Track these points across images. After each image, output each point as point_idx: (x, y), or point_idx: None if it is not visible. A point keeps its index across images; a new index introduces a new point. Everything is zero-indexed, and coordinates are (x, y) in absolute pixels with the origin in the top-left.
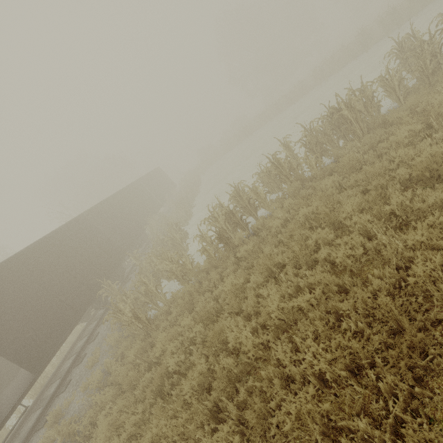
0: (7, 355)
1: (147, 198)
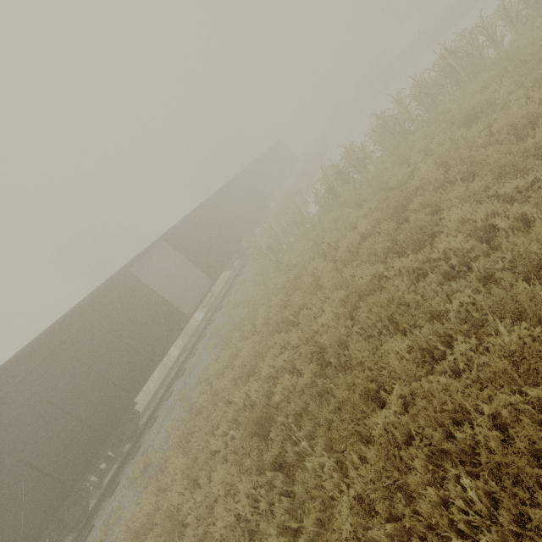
0: (199, 267)
1: (270, 174)
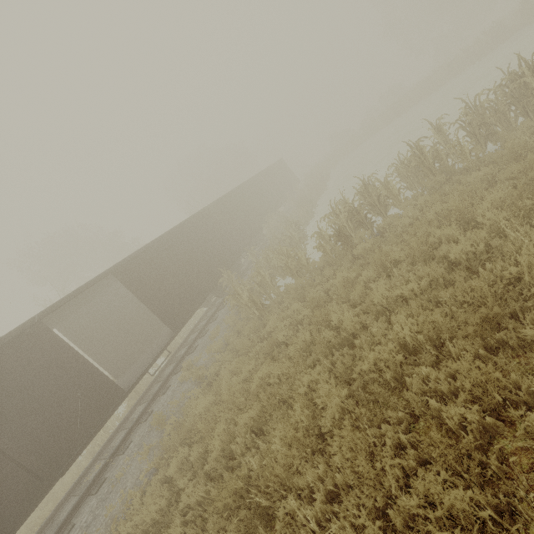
0: (156, 313)
1: (266, 195)
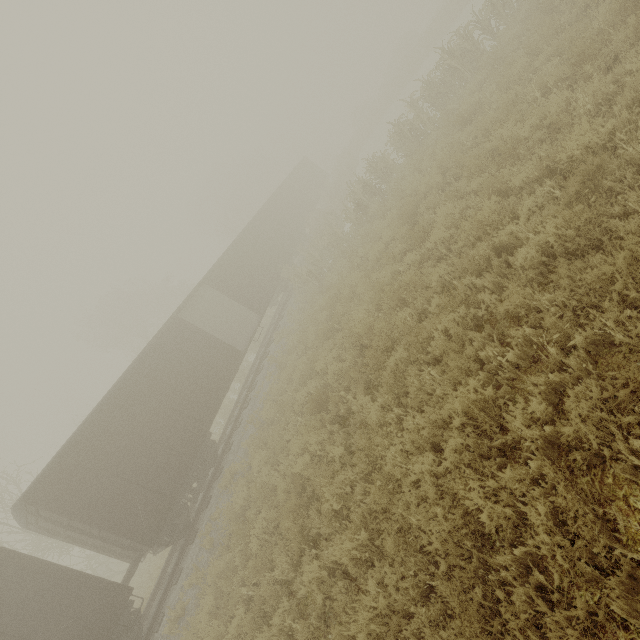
0: (244, 305)
1: (299, 197)
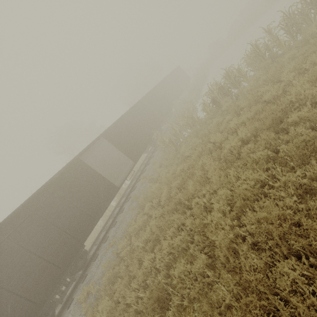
0: (125, 154)
1: (172, 89)
